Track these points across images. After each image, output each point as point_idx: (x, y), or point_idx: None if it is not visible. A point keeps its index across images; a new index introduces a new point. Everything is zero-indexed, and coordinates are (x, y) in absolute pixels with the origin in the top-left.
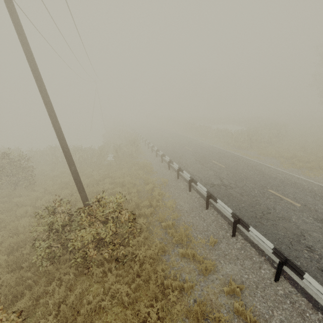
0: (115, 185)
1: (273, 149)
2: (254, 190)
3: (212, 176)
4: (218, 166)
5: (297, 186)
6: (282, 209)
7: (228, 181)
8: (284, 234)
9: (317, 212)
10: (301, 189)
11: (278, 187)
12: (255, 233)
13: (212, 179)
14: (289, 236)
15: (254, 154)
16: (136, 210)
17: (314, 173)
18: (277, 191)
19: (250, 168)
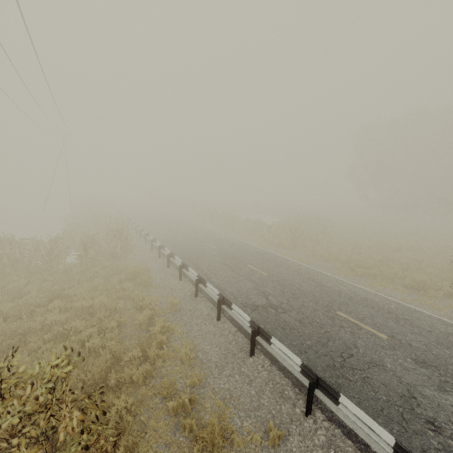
0: (71, 315)
1: (323, 249)
2: (318, 313)
3: (251, 290)
4: (257, 273)
5: (370, 305)
6: (367, 345)
7: (278, 299)
8: (387, 399)
9: (412, 348)
10: (376, 309)
11: (348, 307)
12: (353, 410)
13: (252, 297)
14: (395, 401)
15: (301, 255)
16: (111, 370)
17: (380, 284)
18: (349, 314)
19: (302, 277)
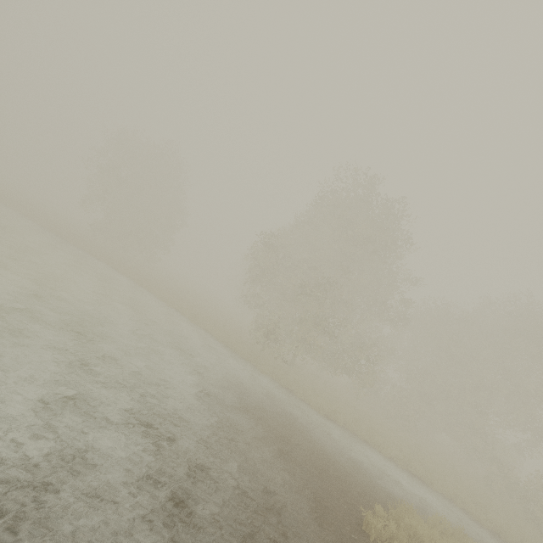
0: None
1: None
2: None
3: None
4: None
5: None
6: None
7: None
8: None
9: None
10: None
11: None
12: None
13: None
14: None
15: None
16: None
17: None
18: None
19: None
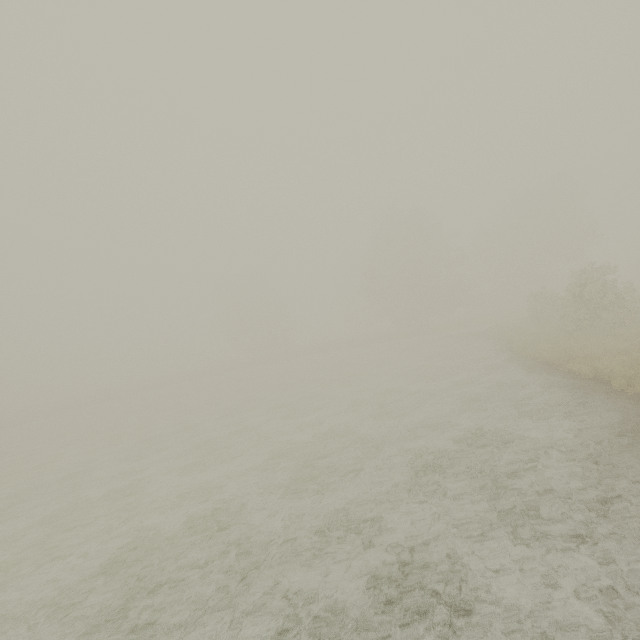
0: None
1: None
2: None
3: None
4: None
5: None
6: None
7: None
8: None
9: None
10: None
11: None
12: None
13: None
14: None
15: None
16: None
17: None
18: None
19: None
